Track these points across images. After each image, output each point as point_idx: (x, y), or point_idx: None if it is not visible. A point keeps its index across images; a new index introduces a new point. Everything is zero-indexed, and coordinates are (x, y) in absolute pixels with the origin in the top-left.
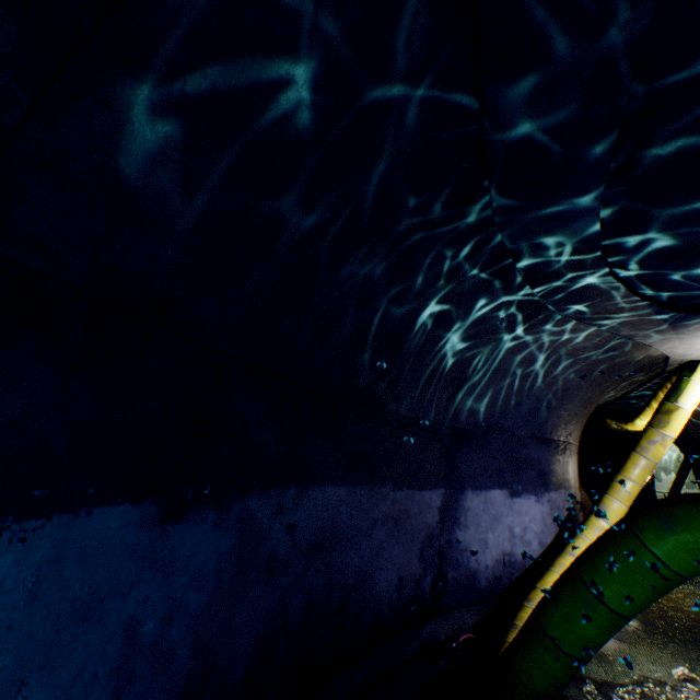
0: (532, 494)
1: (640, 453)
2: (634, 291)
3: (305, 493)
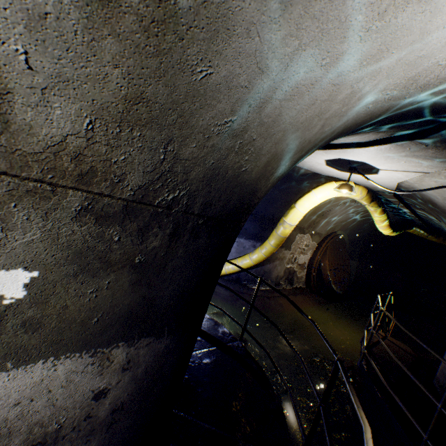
0: None
1: (275, 229)
2: None
3: None
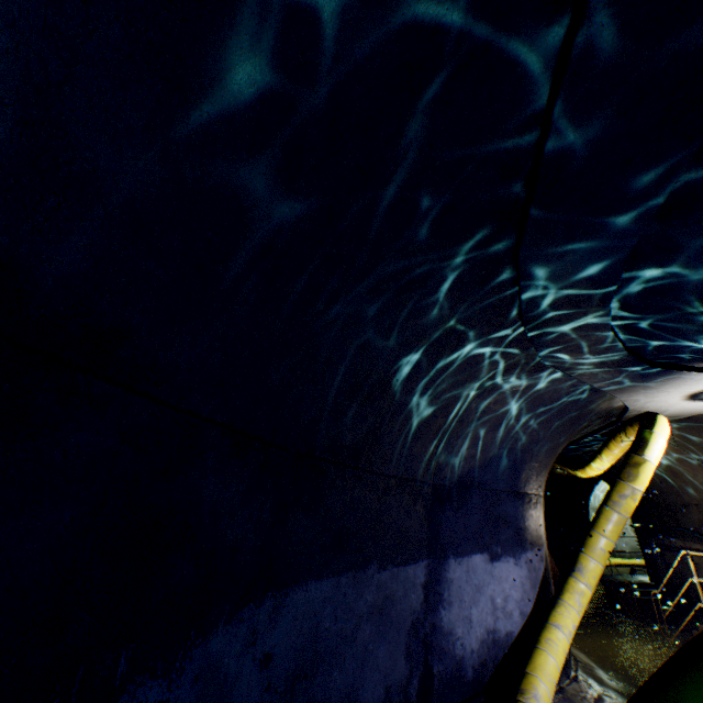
0: (510, 556)
1: (612, 507)
2: (623, 344)
3: (284, 601)
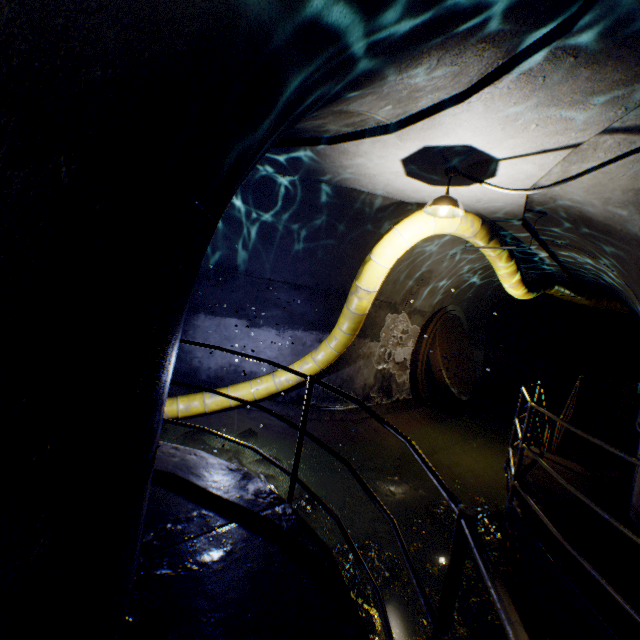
0: (274, 329)
1: (346, 304)
2: None
3: None
